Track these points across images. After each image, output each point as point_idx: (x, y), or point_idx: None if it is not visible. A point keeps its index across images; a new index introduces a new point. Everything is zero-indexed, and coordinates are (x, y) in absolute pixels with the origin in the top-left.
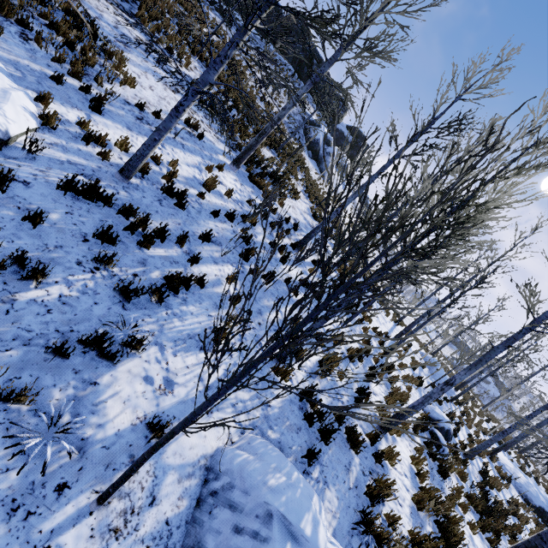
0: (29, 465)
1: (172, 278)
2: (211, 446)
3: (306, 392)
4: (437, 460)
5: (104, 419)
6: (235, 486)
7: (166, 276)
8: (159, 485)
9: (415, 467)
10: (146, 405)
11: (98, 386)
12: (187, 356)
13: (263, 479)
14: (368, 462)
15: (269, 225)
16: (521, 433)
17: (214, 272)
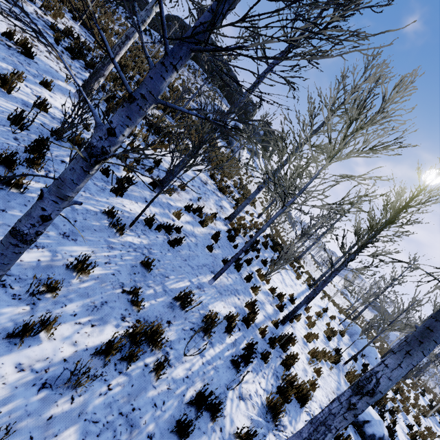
0: None
1: None
2: None
3: None
4: None
5: None
6: None
7: None
8: None
9: None
10: None
11: None
12: None
13: None
14: None
15: (117, 157)
16: None
17: None
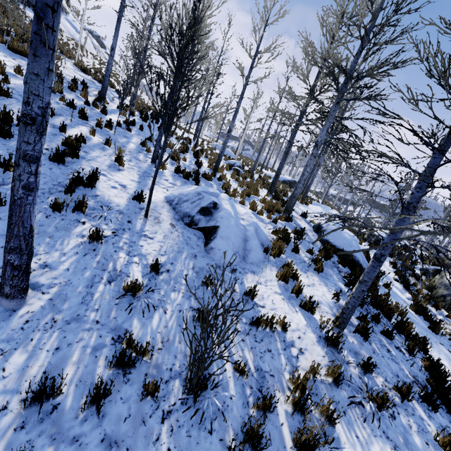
0: (112, 221)
1: (68, 142)
2: (161, 197)
3: (177, 168)
4: (241, 176)
5: (117, 204)
6: (181, 198)
7: (62, 143)
8: (157, 210)
9: (234, 179)
10: (125, 195)
11: (100, 196)
12: (117, 175)
13: (189, 190)
14: (217, 182)
15: (69, 90)
16: (267, 153)
17: (80, 133)
